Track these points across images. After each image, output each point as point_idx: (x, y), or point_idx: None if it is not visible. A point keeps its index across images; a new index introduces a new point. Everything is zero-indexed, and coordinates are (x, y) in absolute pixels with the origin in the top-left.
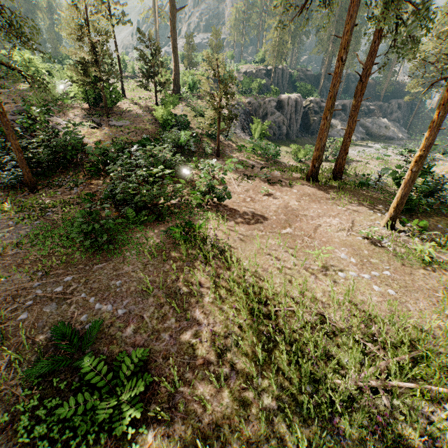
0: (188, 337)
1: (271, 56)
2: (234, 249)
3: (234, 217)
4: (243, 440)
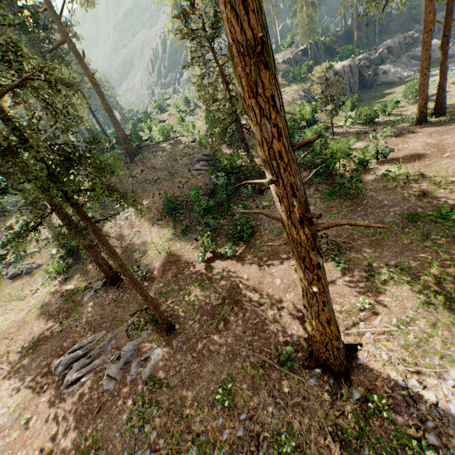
0: (451, 202)
1: (304, 36)
2: (425, 173)
3: (401, 161)
4: None
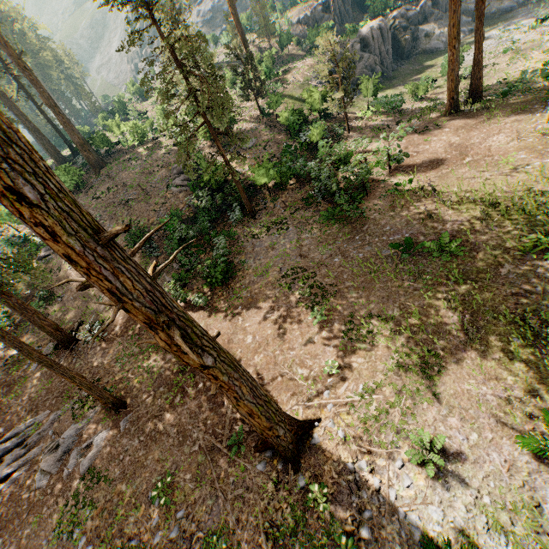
0: (456, 227)
1: None
2: (439, 186)
3: (417, 170)
4: (517, 239)
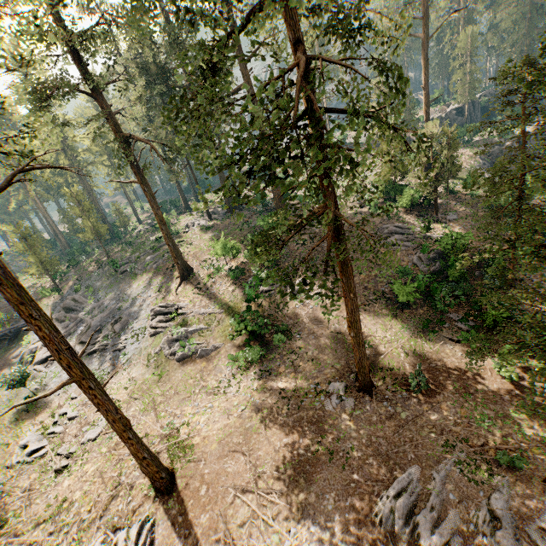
0: None
1: (463, 94)
2: None
3: None
4: None
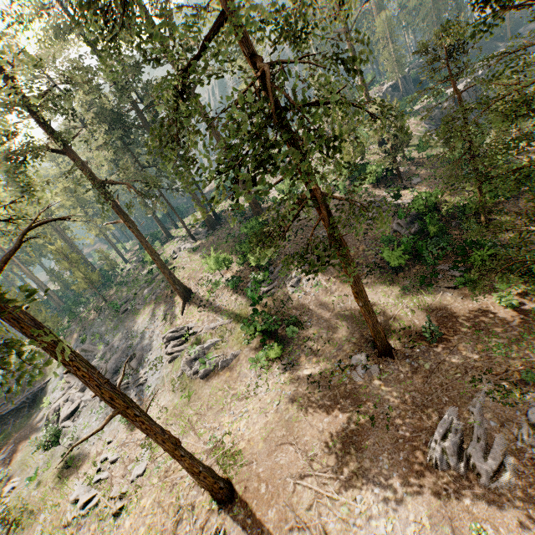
0: None
1: (393, 72)
2: None
3: None
4: None
